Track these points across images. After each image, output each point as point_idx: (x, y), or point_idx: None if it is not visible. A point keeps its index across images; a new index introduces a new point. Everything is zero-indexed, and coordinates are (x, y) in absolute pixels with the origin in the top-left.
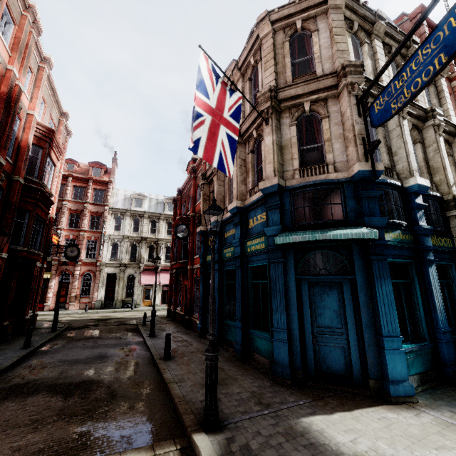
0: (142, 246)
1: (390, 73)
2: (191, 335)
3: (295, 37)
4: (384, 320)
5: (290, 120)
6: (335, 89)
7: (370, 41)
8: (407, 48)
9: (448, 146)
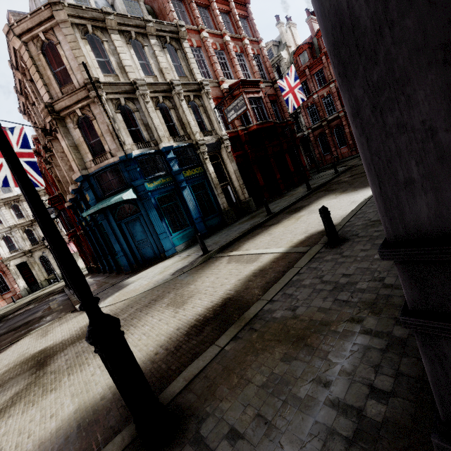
0: (36, 228)
1: (134, 60)
2: (99, 276)
3: (46, 45)
4: (157, 228)
5: (72, 125)
6: (90, 98)
7: (109, 36)
8: (144, 27)
9: (198, 99)
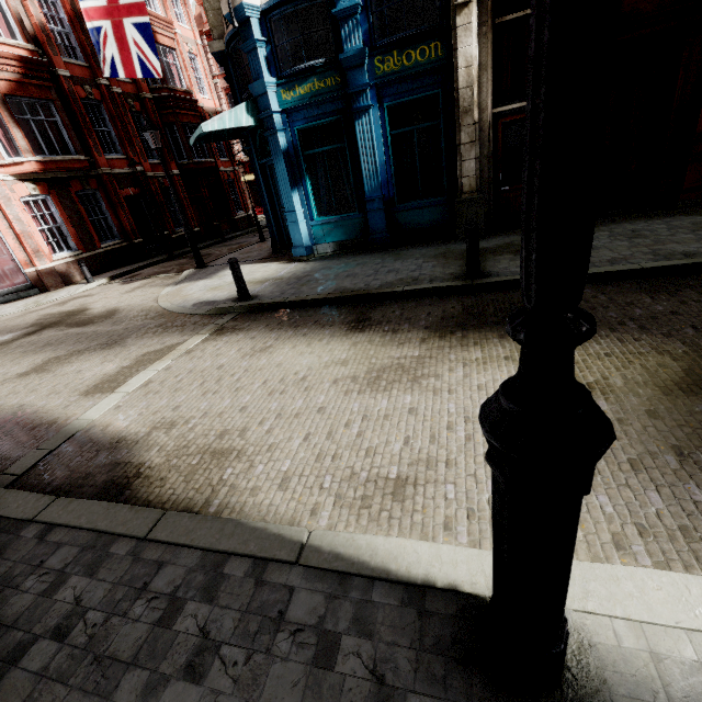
0: None
1: None
2: None
3: None
4: (284, 198)
5: None
6: None
7: None
8: None
9: None
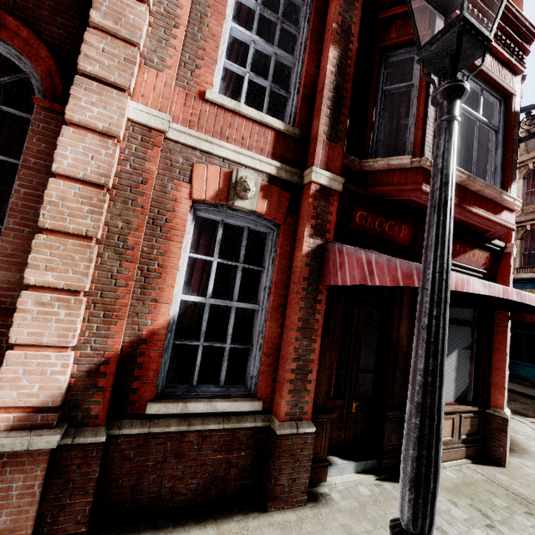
0: None
1: None
2: None
3: None
4: None
5: None
6: None
7: None
8: None
9: None
